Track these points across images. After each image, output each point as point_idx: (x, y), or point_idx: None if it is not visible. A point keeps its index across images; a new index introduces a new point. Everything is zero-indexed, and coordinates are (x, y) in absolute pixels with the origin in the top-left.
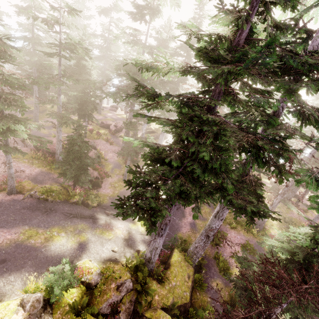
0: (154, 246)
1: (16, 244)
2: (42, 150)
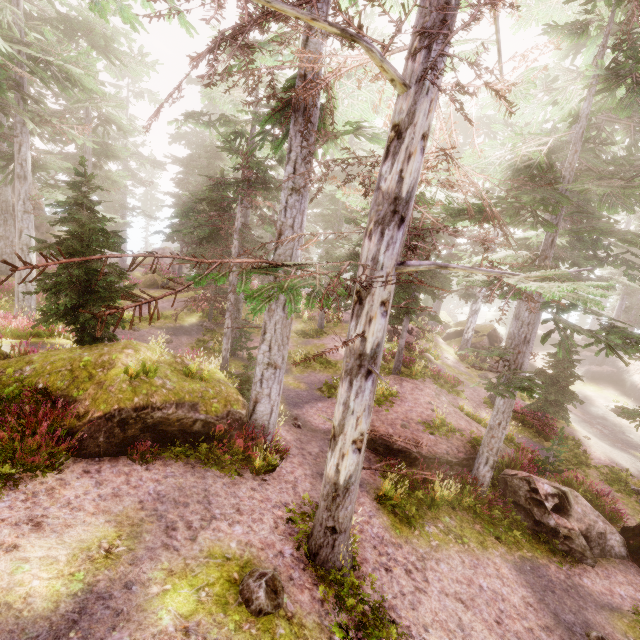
0: None
1: None
2: (421, 462)
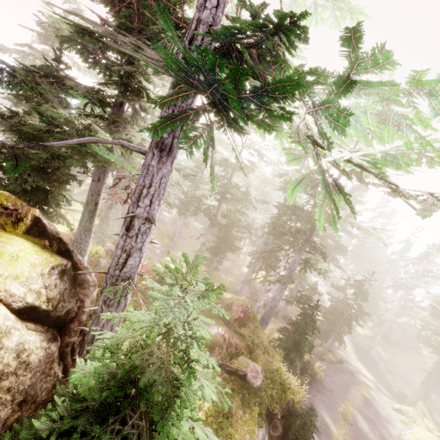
0: (422, 392)
1: (365, 398)
2: None
